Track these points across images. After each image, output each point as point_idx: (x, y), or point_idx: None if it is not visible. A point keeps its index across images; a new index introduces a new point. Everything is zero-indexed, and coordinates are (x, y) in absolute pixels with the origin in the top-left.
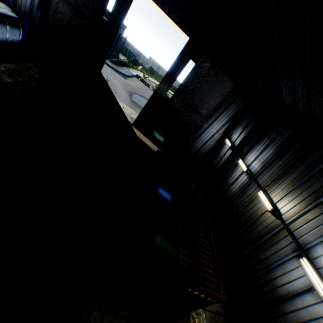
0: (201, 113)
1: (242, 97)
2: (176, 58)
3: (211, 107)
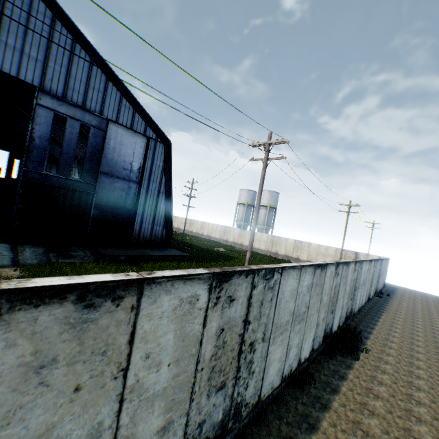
0: None
1: (54, 165)
2: (8, 161)
3: None
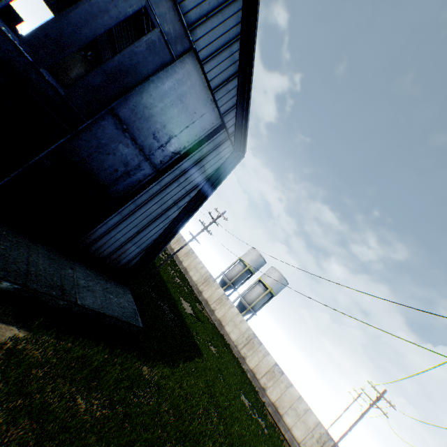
0: (70, 76)
1: None
2: None
3: (77, 75)
